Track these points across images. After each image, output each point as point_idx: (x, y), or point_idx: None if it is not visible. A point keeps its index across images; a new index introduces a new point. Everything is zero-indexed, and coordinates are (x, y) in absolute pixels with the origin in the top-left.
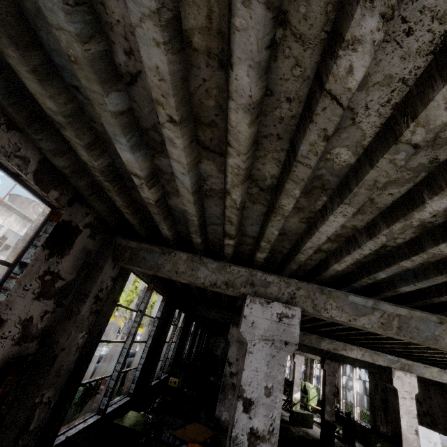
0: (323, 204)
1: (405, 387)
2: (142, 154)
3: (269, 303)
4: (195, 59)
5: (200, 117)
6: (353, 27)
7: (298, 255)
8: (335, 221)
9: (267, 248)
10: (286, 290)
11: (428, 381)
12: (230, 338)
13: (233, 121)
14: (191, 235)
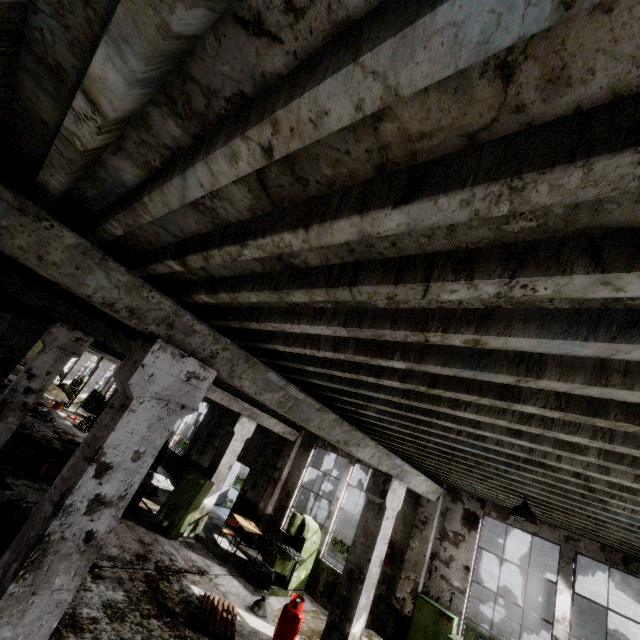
0: (323, 307)
1: (243, 432)
2: (144, 92)
3: (184, 357)
4: (364, 132)
5: (296, 162)
6: (483, 281)
7: (253, 323)
8: (323, 330)
9: (223, 300)
10: (210, 347)
11: (260, 426)
12: (49, 341)
13: (339, 225)
14: (112, 220)
